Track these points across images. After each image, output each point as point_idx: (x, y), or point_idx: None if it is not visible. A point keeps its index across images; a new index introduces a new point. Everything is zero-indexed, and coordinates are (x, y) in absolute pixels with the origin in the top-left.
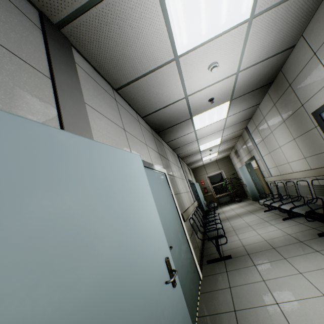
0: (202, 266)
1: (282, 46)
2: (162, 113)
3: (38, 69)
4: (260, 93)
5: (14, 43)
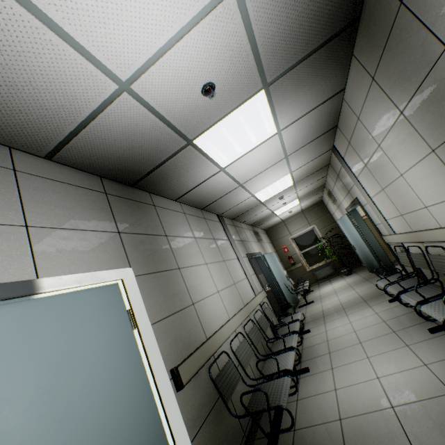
0: None
1: None
2: (95, 140)
3: None
4: (336, 59)
5: None
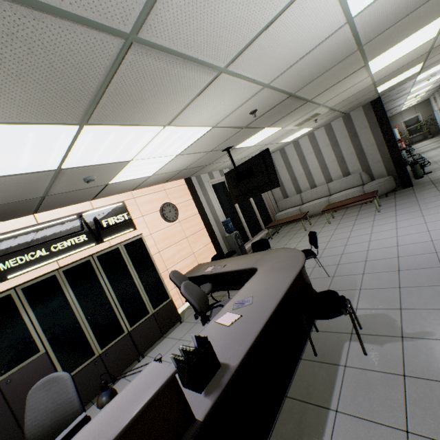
0: None
1: None
2: (393, 107)
3: None
4: None
5: None
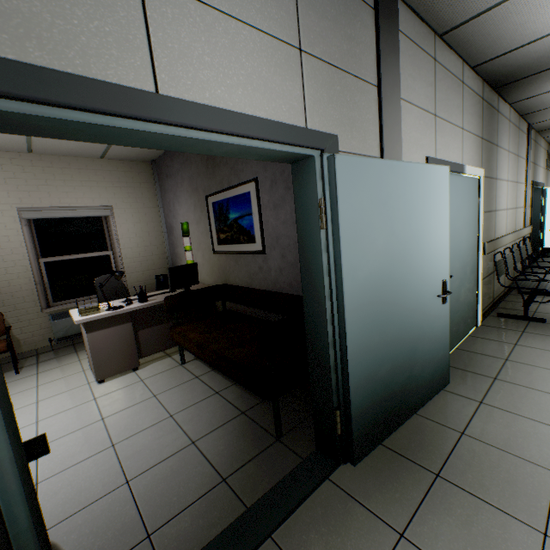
0: (487, 316)
1: None
2: (522, 53)
3: (370, 81)
4: None
5: (358, 62)
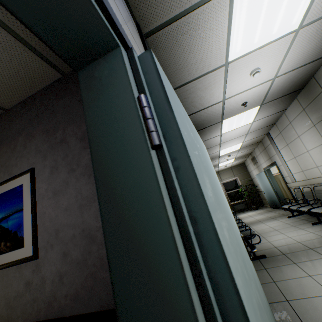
0: None
1: (320, 54)
2: (198, 115)
3: None
4: (289, 98)
5: (139, 47)
